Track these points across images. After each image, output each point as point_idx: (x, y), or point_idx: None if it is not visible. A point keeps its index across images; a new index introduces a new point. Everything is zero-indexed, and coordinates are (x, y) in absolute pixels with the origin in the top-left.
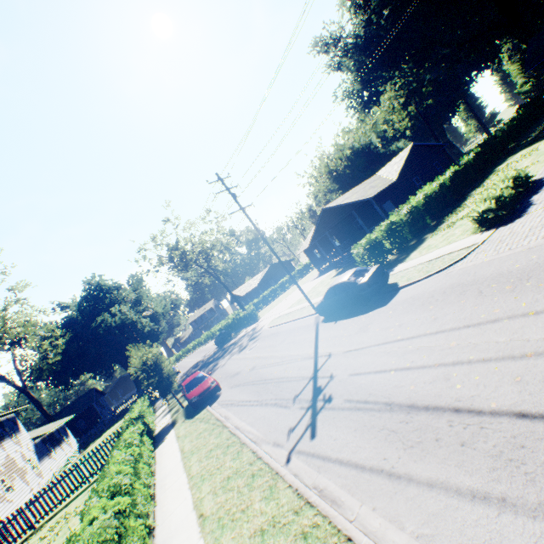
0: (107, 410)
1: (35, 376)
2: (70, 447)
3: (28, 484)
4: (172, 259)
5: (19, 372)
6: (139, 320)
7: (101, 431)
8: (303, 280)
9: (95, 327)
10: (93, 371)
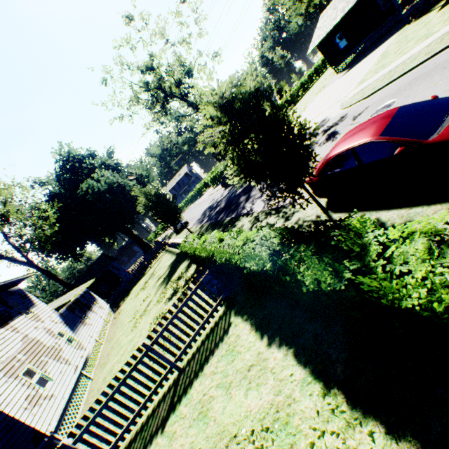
0: (123, 272)
1: (37, 250)
2: (102, 309)
3: (68, 364)
4: (148, 89)
5: (17, 248)
6: (126, 184)
7: (127, 290)
8: (305, 100)
9: (82, 196)
10: (96, 240)
